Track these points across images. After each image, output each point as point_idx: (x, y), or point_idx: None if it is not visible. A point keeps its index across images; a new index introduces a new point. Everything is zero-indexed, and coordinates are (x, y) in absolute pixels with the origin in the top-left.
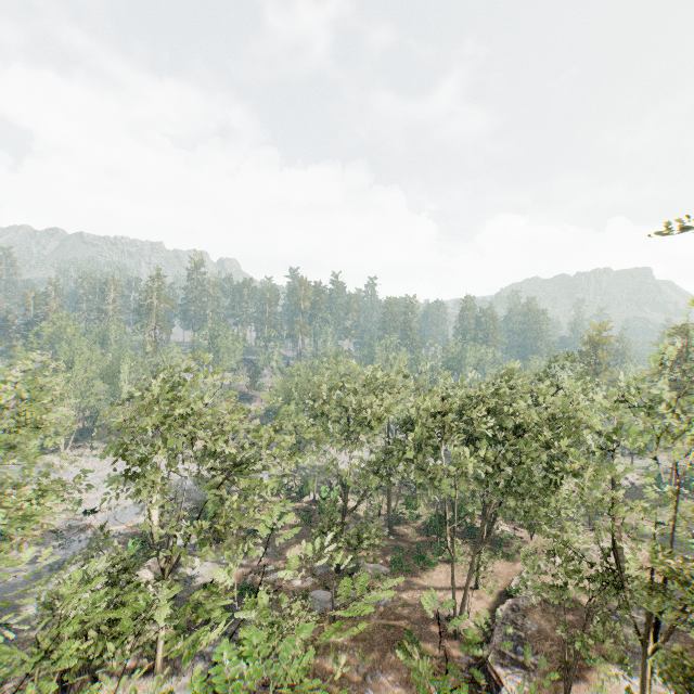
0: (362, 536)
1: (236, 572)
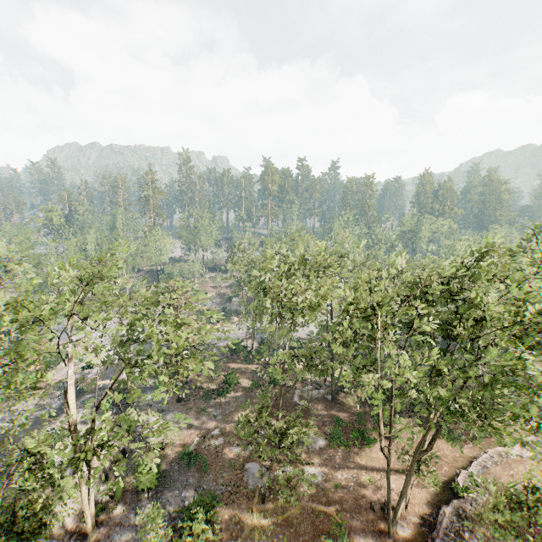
0: (284, 433)
1: (186, 433)
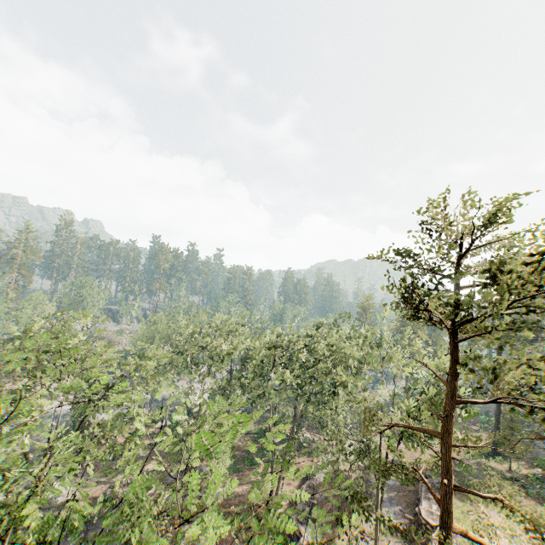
0: None
1: (96, 488)
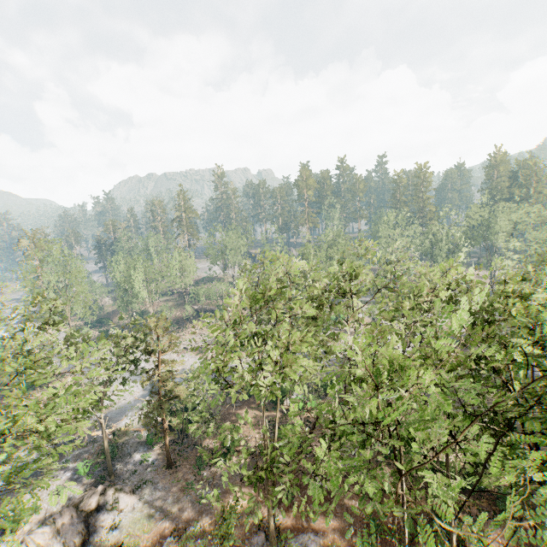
0: None
1: (159, 526)
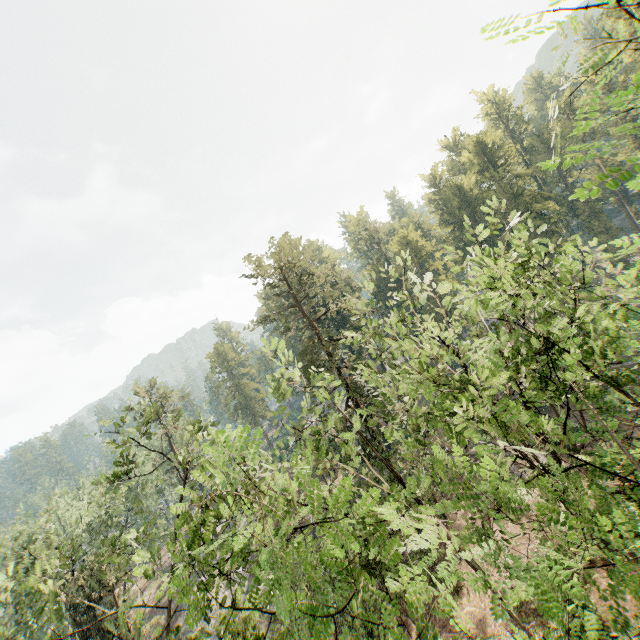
0: None
1: None
